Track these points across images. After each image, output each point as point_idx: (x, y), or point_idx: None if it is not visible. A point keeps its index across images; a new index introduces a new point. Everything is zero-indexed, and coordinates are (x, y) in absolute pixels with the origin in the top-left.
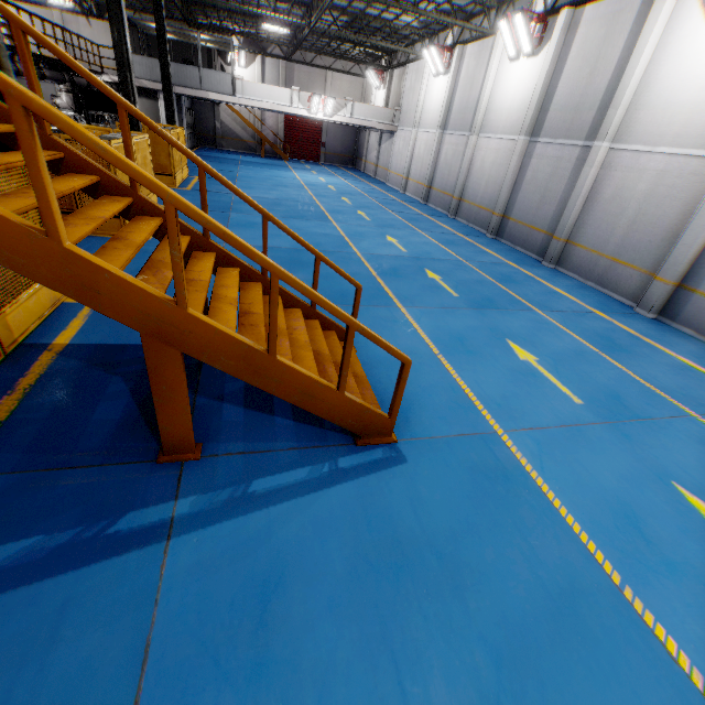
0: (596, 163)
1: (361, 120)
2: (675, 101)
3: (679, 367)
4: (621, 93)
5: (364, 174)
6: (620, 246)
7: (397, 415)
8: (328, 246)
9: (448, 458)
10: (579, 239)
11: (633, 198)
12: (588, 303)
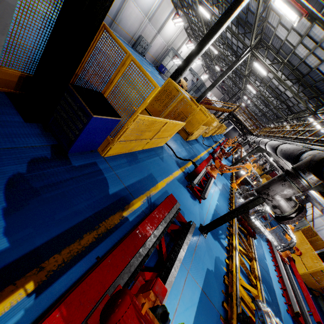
0: None
1: None
2: None
3: None
4: None
5: None
6: None
7: None
8: None
9: None
10: None
11: None
12: None
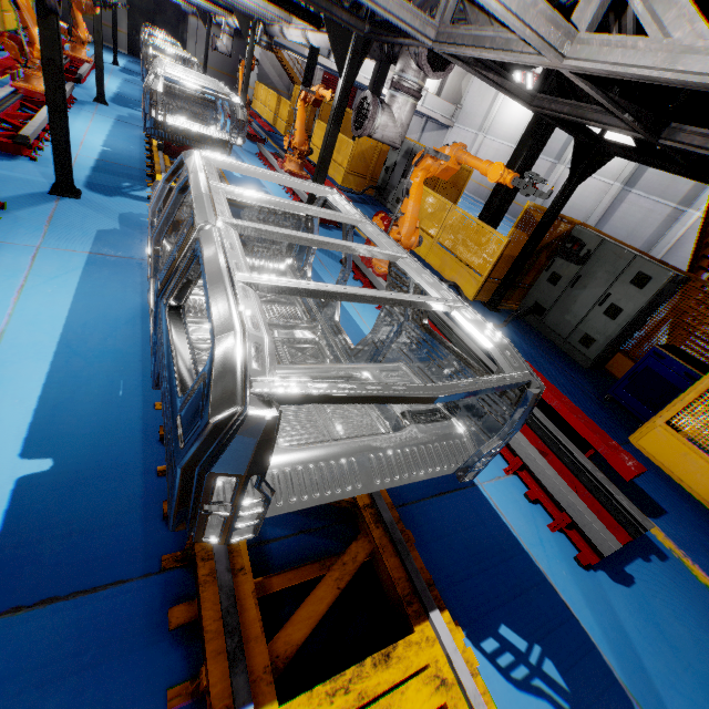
0: (686, 224)
1: (429, 110)
2: None
3: None
4: None
5: None
6: None
7: None
8: None
9: None
10: None
11: None
12: None
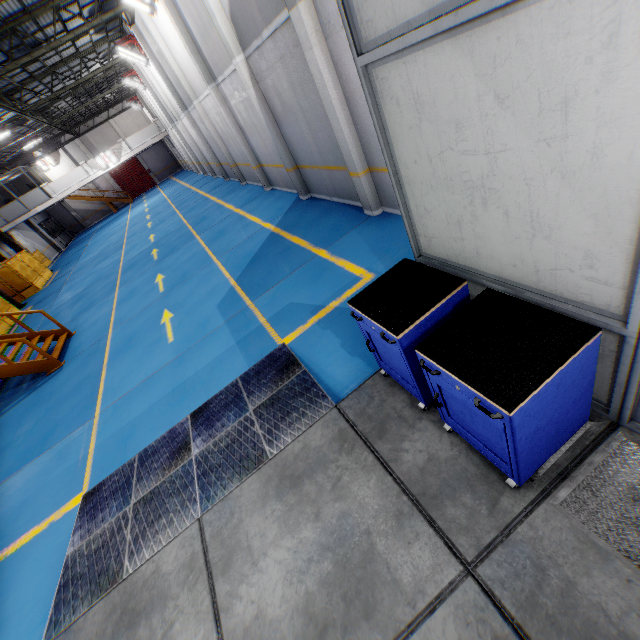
0: (202, 115)
1: (140, 147)
2: (186, 65)
3: (244, 226)
4: (174, 71)
5: (184, 172)
6: (242, 156)
7: (50, 357)
8: (106, 272)
9: (79, 358)
10: (236, 161)
11: (223, 127)
12: (238, 205)
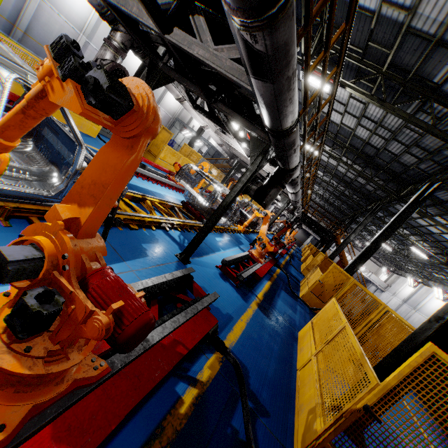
0: None
1: (372, 280)
2: None
3: None
4: None
5: None
6: None
7: None
8: None
9: None
10: None
11: None
12: None
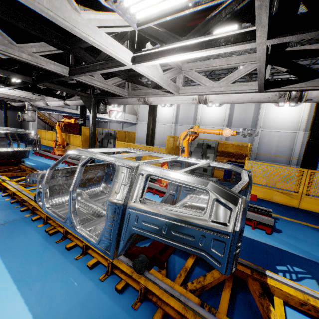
0: (259, 133)
1: (127, 120)
2: (276, 121)
3: None
4: (260, 118)
5: None
6: (276, 152)
7: None
8: None
9: None
10: (261, 152)
11: (274, 141)
12: None
